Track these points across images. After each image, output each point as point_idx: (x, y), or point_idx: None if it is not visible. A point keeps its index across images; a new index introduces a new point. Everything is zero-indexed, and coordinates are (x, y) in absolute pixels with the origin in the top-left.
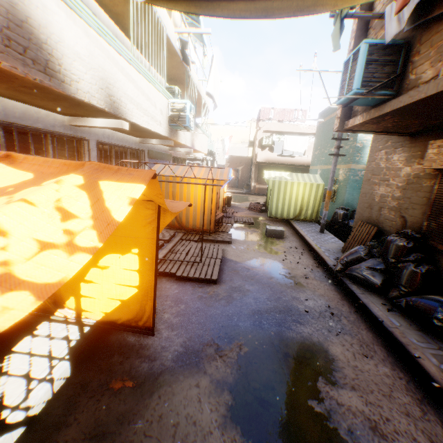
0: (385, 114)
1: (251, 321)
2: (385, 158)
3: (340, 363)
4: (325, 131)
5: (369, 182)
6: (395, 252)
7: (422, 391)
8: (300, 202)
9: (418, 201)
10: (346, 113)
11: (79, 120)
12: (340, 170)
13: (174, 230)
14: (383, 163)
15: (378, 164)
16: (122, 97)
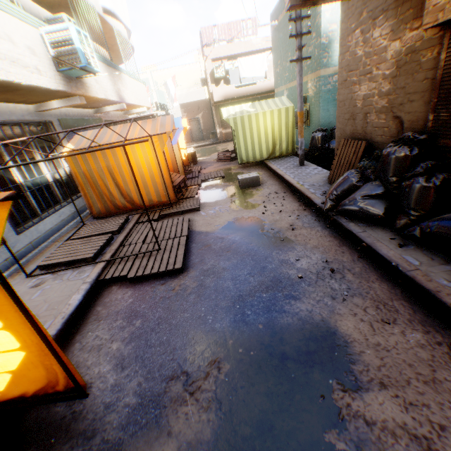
0: None
1: (231, 316)
2: (363, 41)
3: (357, 347)
4: (282, 37)
5: (347, 83)
6: (396, 168)
7: None
8: (270, 136)
9: (417, 87)
10: None
11: None
12: (308, 83)
13: (128, 213)
14: (361, 48)
15: (355, 53)
16: None
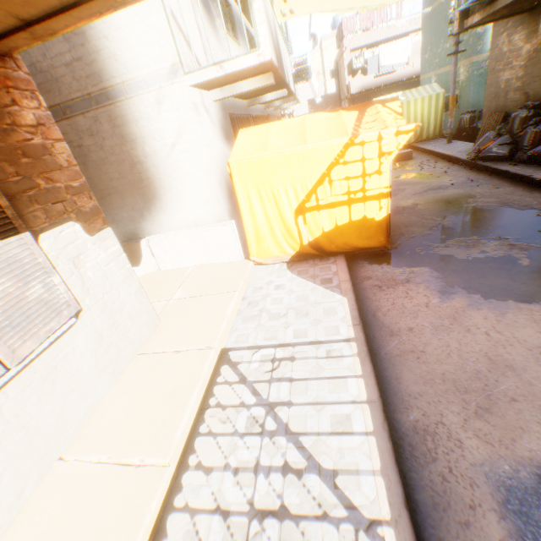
0: (498, 11)
1: (416, 197)
2: (507, 42)
3: (480, 194)
4: (434, 24)
5: (493, 72)
6: (518, 124)
7: (531, 189)
8: (419, 121)
9: (536, 74)
10: (463, 13)
11: (255, 101)
12: (459, 70)
13: None
14: (505, 47)
15: (501, 50)
16: (287, 71)
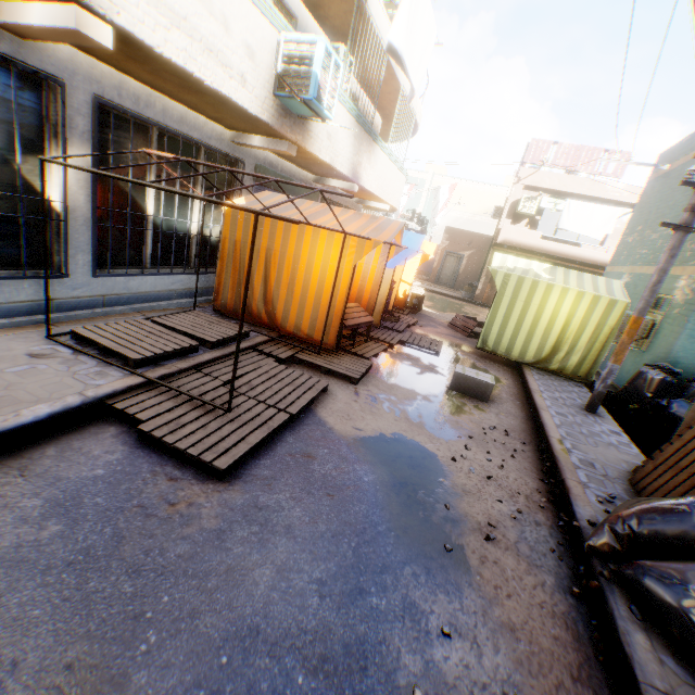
0: None
1: (187, 676)
2: None
3: None
4: (664, 190)
5: None
6: None
7: None
8: (556, 332)
9: None
10: None
11: (4, 11)
12: (679, 279)
13: (258, 327)
14: None
15: None
16: None
